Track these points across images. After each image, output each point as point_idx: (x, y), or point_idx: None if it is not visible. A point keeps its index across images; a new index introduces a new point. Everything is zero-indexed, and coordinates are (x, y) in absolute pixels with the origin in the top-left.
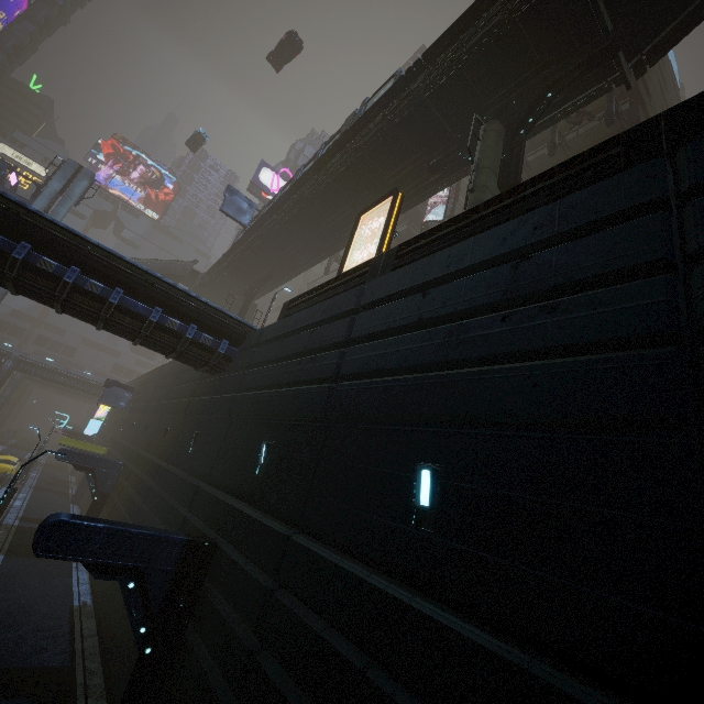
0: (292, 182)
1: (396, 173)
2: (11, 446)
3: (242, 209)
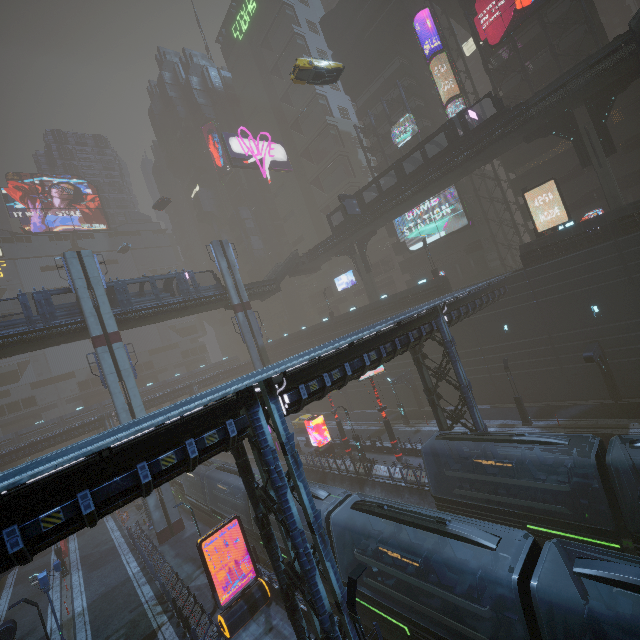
0: (398, 174)
1: (499, 149)
2: None
3: (352, 205)
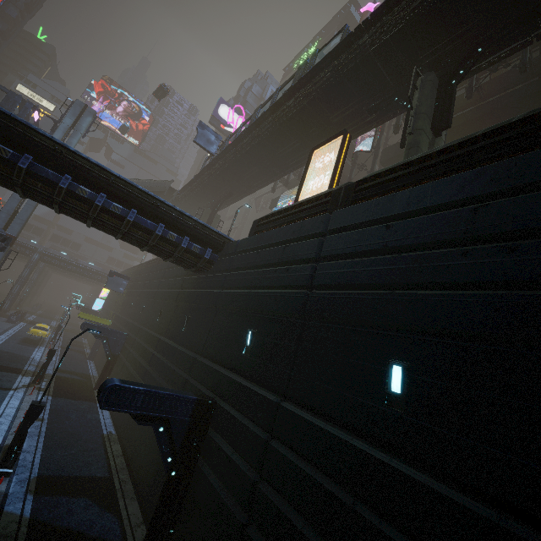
0: (251, 119)
1: (339, 113)
2: (39, 315)
3: (210, 141)
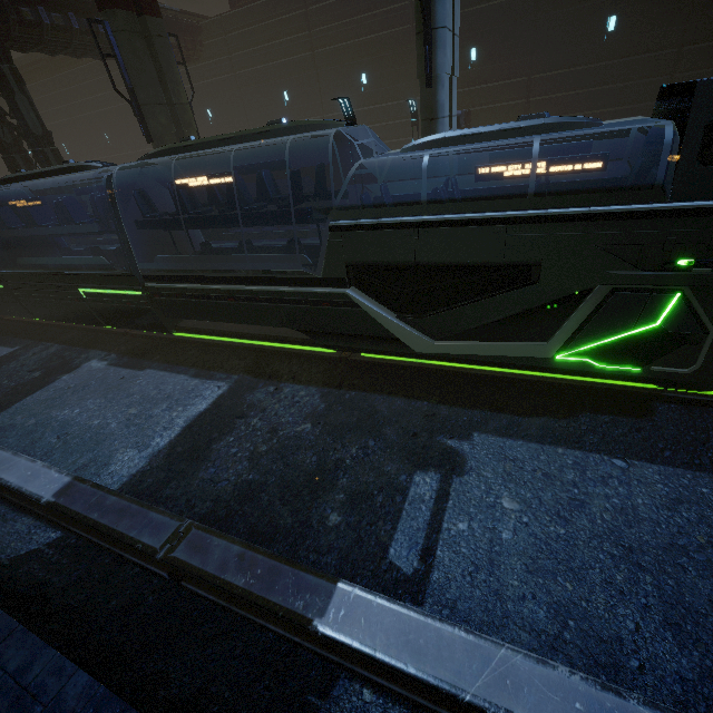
0: None
1: None
2: None
3: None
